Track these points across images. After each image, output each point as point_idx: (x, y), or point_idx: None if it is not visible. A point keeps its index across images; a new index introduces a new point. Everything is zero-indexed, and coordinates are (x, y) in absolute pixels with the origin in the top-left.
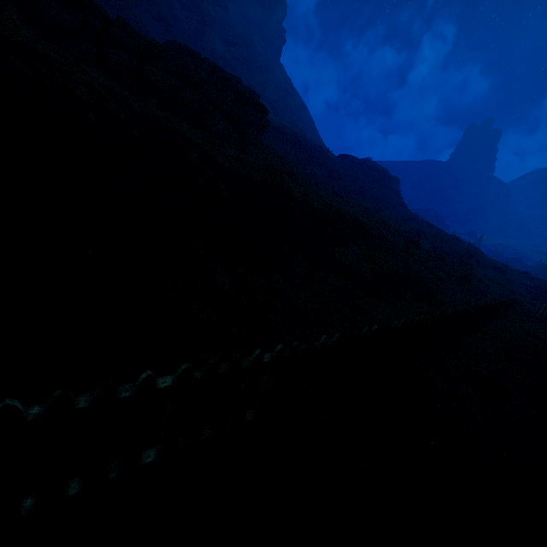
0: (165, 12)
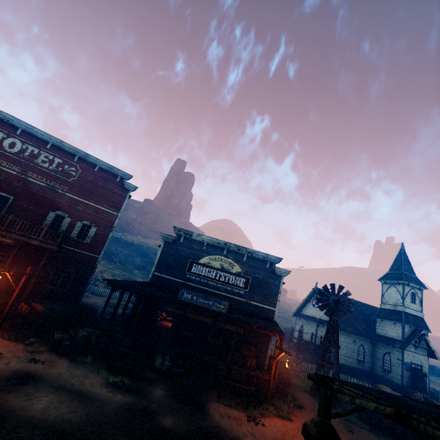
0: None
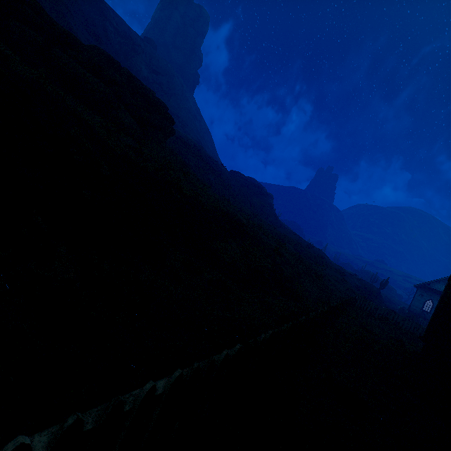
0: (99, 31)
